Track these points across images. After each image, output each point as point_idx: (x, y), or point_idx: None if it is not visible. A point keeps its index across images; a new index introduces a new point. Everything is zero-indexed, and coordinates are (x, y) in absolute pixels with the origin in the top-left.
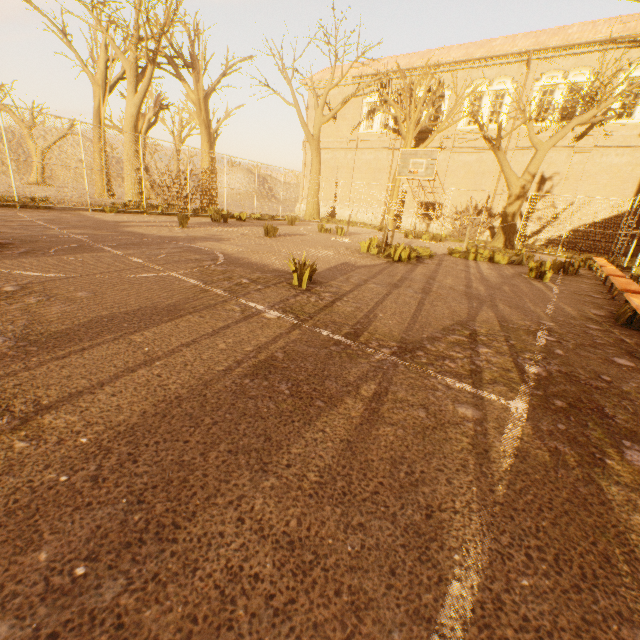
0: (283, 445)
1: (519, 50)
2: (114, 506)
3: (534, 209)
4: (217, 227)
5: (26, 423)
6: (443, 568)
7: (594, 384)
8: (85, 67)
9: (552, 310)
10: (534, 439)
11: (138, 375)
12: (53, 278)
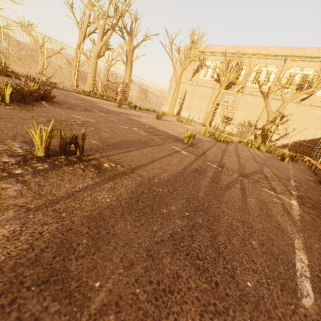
0: (221, 196)
1: (282, 54)
2: (182, 200)
3: (277, 129)
4: (133, 110)
5: (133, 171)
6: (290, 237)
7: (318, 202)
8: (78, 24)
9: (292, 174)
10: (303, 213)
11: (155, 164)
12: (90, 121)
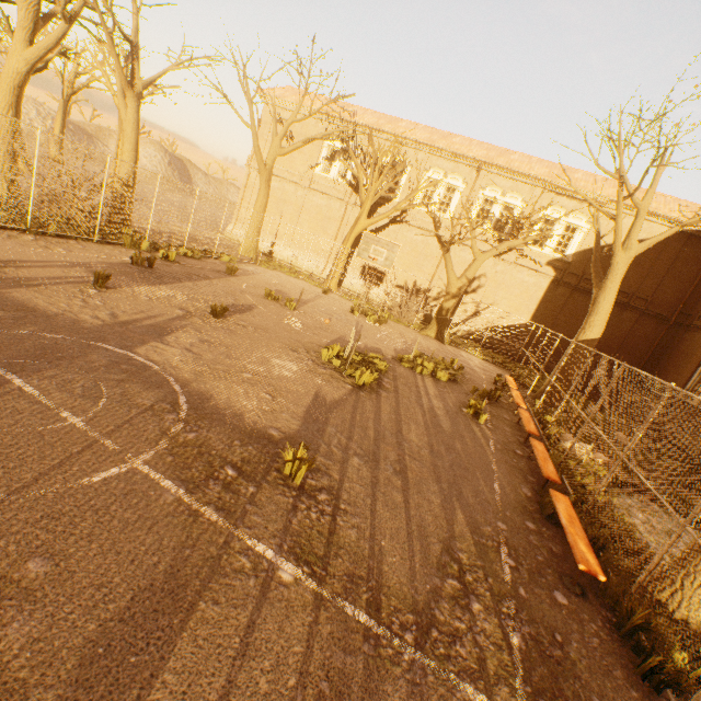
0: None
1: (473, 156)
2: None
3: (462, 301)
4: (144, 284)
5: None
6: None
7: (555, 653)
8: None
9: (499, 493)
10: None
11: None
12: None
